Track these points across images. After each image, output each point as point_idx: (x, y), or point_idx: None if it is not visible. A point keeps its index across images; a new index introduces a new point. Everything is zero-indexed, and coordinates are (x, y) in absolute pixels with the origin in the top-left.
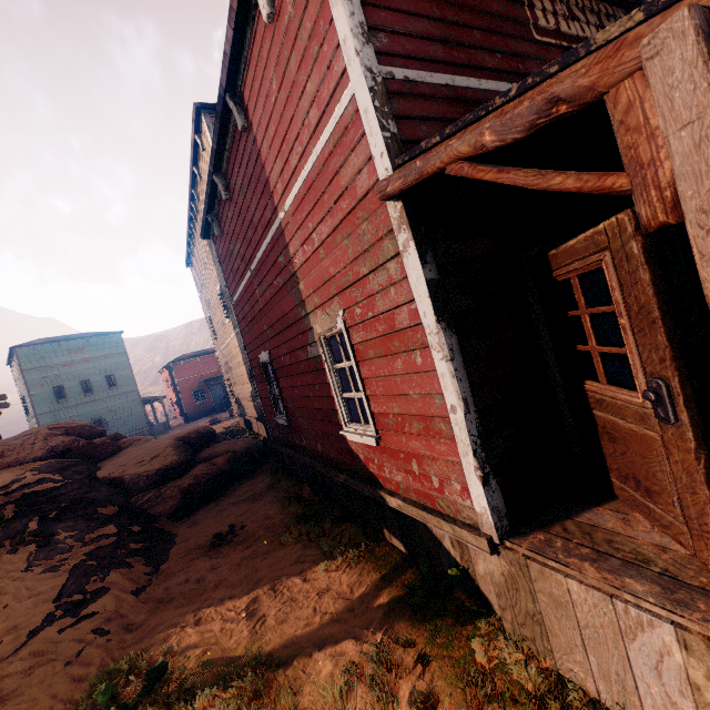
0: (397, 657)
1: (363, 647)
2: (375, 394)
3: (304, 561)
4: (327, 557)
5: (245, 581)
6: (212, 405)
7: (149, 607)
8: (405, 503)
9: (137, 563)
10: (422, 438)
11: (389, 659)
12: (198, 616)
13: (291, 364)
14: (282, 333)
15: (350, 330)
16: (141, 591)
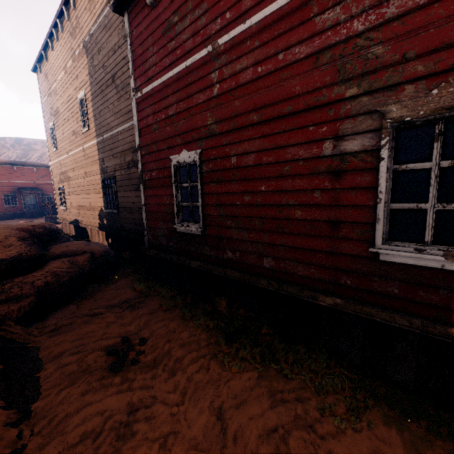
0: None
1: None
2: None
3: (283, 400)
4: (315, 395)
5: (215, 438)
6: (22, 210)
7: None
8: None
9: None
10: None
11: None
12: None
13: (255, 165)
14: (255, 126)
15: None
16: None
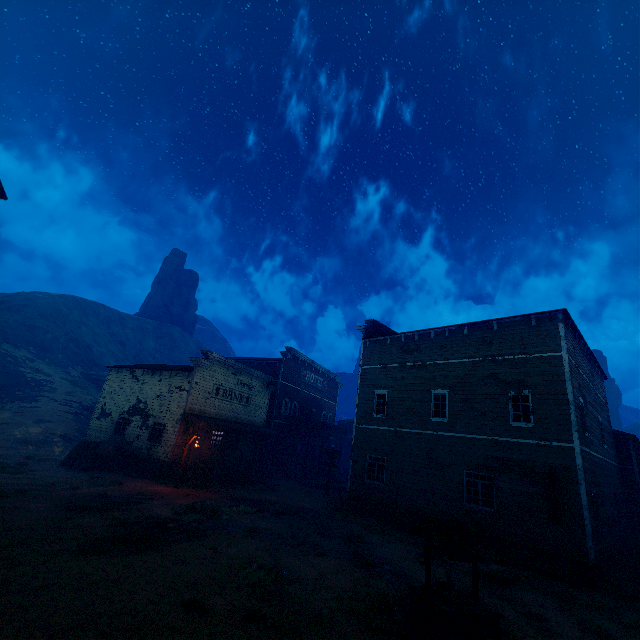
0: None
1: None
2: None
3: None
4: None
5: None
6: None
7: None
8: None
9: None
10: None
11: None
12: None
13: None
14: None
15: None
16: None
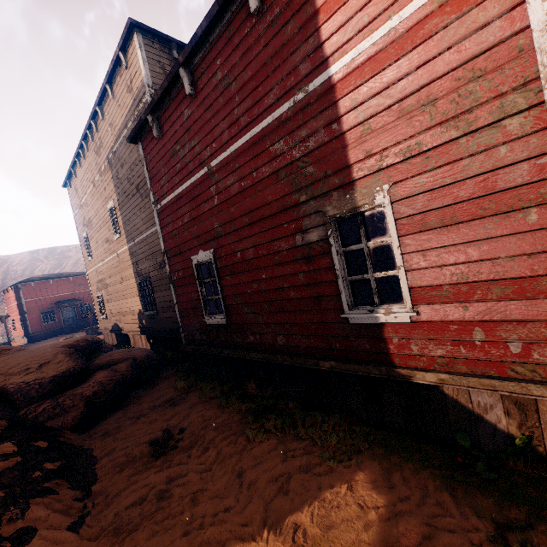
0: (535, 542)
1: (469, 538)
2: (424, 267)
3: (294, 456)
4: (321, 448)
5: (233, 488)
6: (61, 326)
7: (102, 544)
8: (456, 375)
9: (59, 487)
10: (504, 303)
11: (530, 546)
12: (193, 542)
13: (254, 258)
14: (248, 226)
15: (394, 204)
16: (80, 524)
